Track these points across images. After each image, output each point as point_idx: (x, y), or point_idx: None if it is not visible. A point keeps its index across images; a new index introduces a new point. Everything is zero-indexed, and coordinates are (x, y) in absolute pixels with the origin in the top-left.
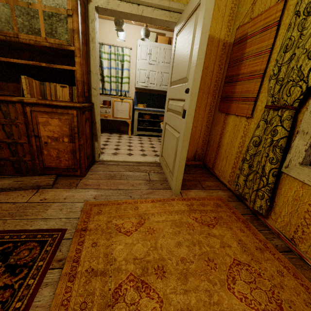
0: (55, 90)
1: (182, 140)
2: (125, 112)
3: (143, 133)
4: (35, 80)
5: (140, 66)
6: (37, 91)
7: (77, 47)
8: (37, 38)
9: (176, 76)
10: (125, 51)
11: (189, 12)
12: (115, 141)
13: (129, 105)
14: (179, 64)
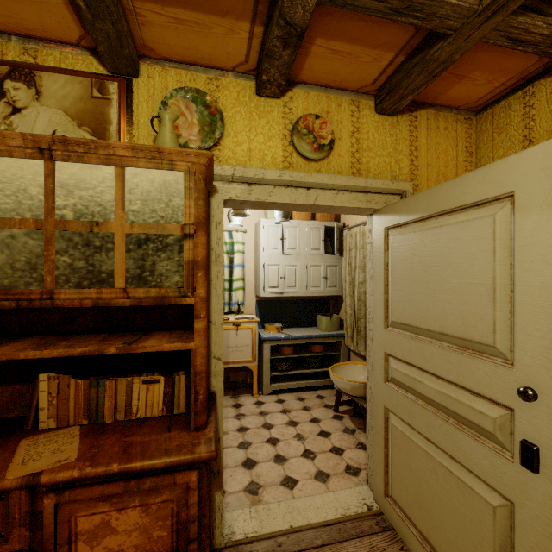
0: (127, 393)
1: (550, 547)
2: (245, 350)
3: (284, 386)
4: (77, 378)
5: (267, 260)
6: (77, 405)
7: (202, 297)
8: (102, 293)
9: (419, 317)
10: (235, 237)
11: (445, 205)
12: (234, 428)
13: (251, 334)
14: (428, 297)
